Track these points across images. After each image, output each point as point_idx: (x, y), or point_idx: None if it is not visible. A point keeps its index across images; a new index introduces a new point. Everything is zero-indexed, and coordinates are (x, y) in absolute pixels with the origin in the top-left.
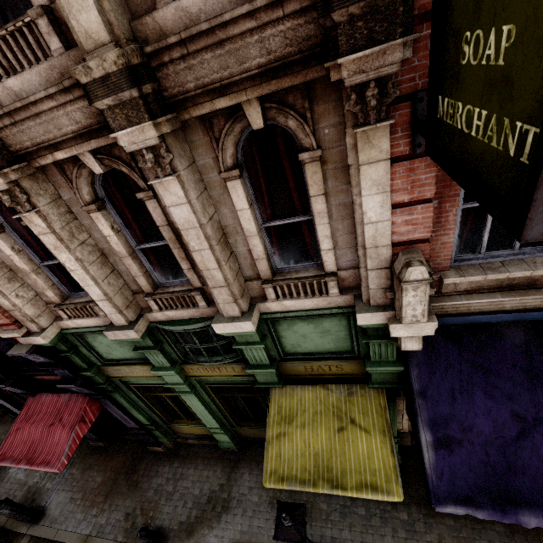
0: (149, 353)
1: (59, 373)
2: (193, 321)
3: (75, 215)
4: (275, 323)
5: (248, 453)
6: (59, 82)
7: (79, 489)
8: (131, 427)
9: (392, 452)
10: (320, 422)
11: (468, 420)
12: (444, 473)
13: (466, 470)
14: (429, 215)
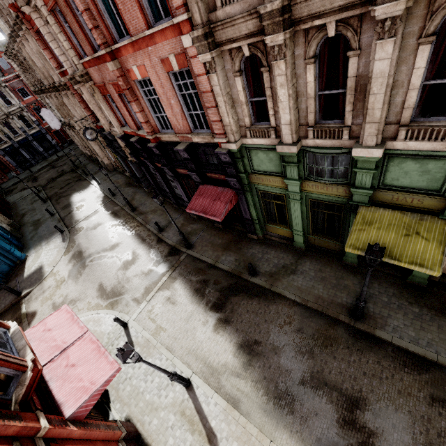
0: (289, 167)
1: (229, 171)
2: (332, 148)
3: (295, 66)
4: (389, 159)
5: (310, 253)
6: None
7: (209, 242)
8: (246, 218)
9: (442, 253)
10: (392, 229)
11: None
12: None
13: None
14: None
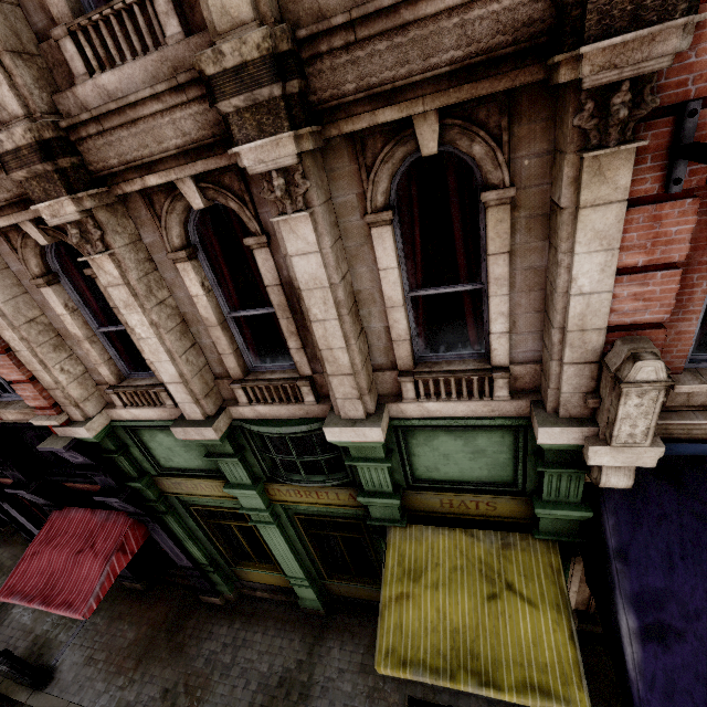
0: (225, 463)
1: (100, 481)
2: (293, 421)
3: (156, 265)
4: (407, 434)
5: (339, 619)
6: (173, 77)
7: (102, 647)
8: (183, 565)
9: (571, 639)
10: (460, 582)
11: (695, 601)
12: (656, 679)
13: (691, 679)
14: (672, 288)
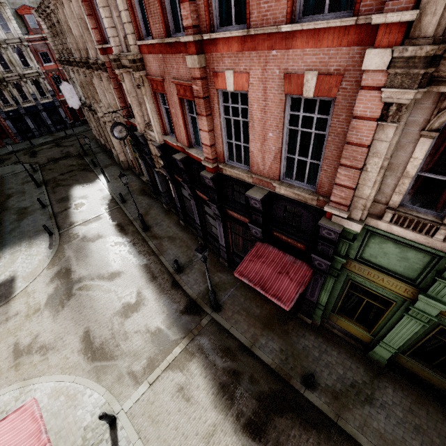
0: (444, 285)
1: (321, 248)
2: None
3: None
4: None
5: (391, 374)
6: None
7: (243, 309)
8: (308, 298)
9: None
10: None
11: None
12: None
13: None
14: None
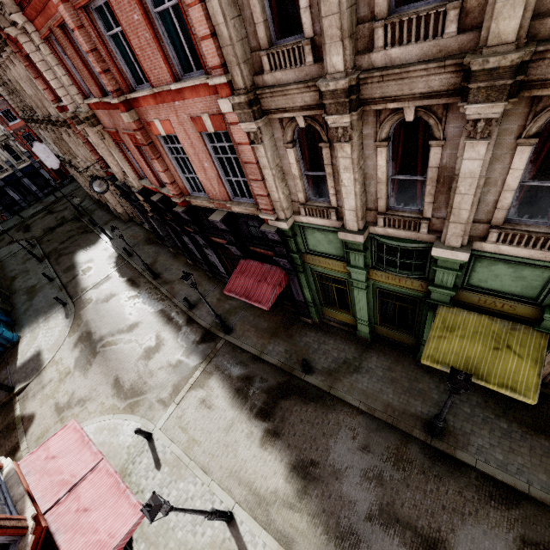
0: (354, 254)
1: (278, 250)
2: (408, 241)
3: (363, 146)
4: (476, 260)
5: (377, 345)
6: (443, 61)
7: (253, 326)
8: (298, 300)
9: (538, 375)
10: (478, 339)
11: None
12: None
13: None
14: None
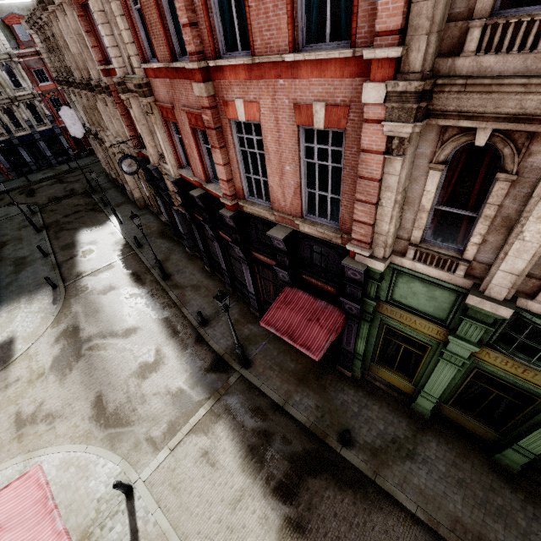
0: (470, 324)
1: (349, 290)
2: None
3: None
4: None
5: (436, 427)
6: None
7: (276, 364)
8: (345, 348)
9: None
10: None
11: None
12: None
13: None
14: None
